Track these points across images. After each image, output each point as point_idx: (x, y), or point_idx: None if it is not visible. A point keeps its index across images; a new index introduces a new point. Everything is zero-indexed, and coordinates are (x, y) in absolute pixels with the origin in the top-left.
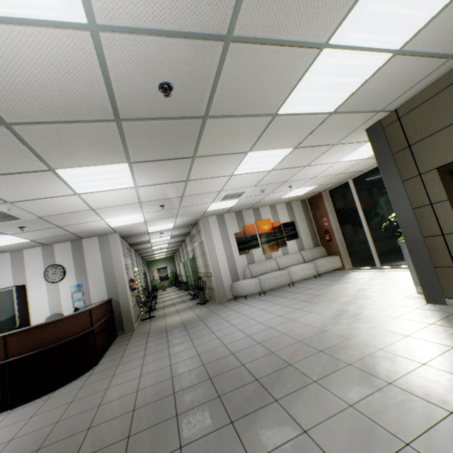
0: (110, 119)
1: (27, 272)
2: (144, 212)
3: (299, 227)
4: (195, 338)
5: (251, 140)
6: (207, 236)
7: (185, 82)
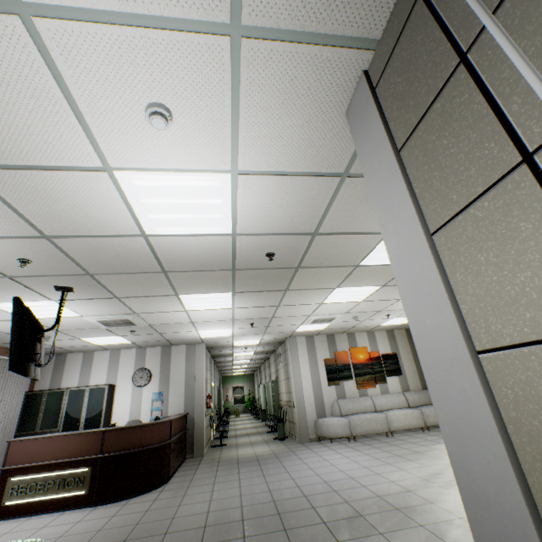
0: (228, 269)
1: (119, 371)
2: (234, 327)
3: (402, 361)
4: (267, 474)
5: (338, 280)
6: (293, 357)
7: (284, 252)
